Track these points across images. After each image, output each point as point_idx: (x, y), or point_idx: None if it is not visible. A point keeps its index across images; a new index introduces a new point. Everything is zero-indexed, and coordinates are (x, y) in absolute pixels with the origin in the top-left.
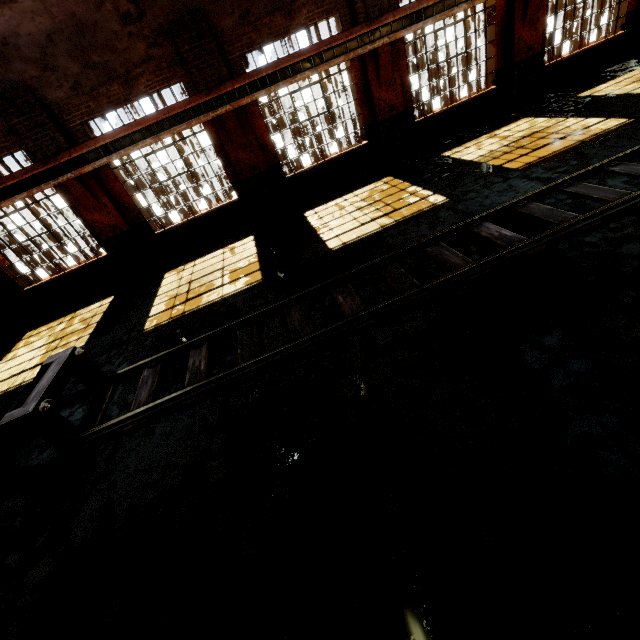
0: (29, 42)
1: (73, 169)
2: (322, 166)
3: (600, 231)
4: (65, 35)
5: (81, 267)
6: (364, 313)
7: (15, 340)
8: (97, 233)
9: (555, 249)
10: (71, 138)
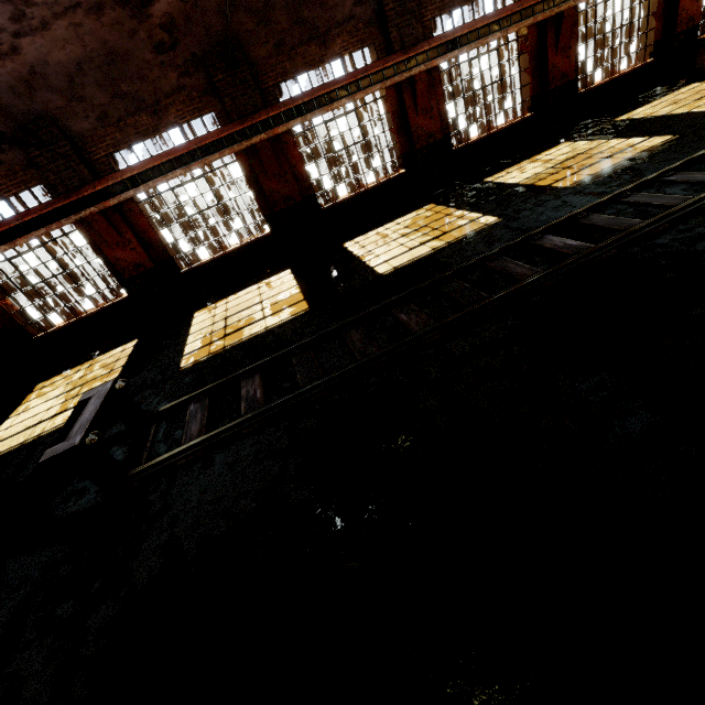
0: (57, 71)
1: (97, 203)
2: (359, 196)
3: (670, 233)
4: (95, 64)
5: (99, 310)
6: (435, 326)
7: (25, 393)
8: (119, 272)
9: (626, 253)
10: (94, 171)
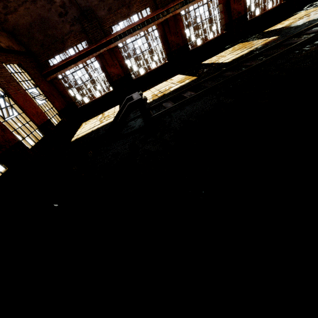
0: None
1: (106, 46)
2: (205, 44)
3: None
4: None
5: (101, 96)
6: (267, 58)
7: (78, 126)
8: (111, 78)
9: None
10: (104, 34)
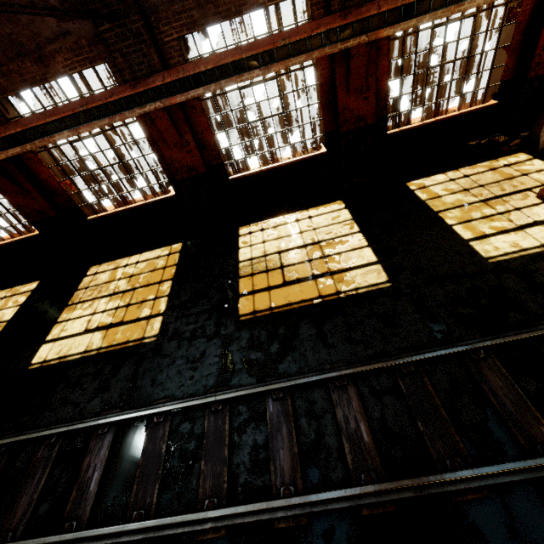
0: None
1: None
2: (128, 211)
3: None
4: None
5: None
6: None
7: None
8: None
9: None
10: None
